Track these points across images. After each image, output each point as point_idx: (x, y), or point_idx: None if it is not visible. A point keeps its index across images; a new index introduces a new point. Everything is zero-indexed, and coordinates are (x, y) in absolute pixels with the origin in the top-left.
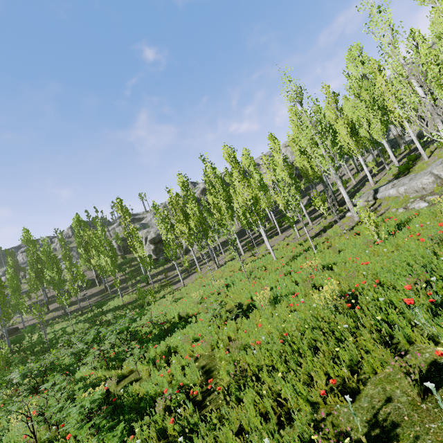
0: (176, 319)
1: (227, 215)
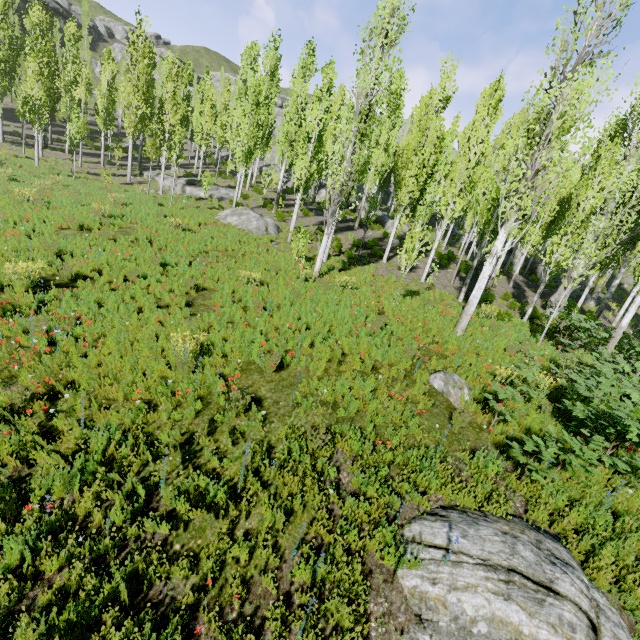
0: None
1: None
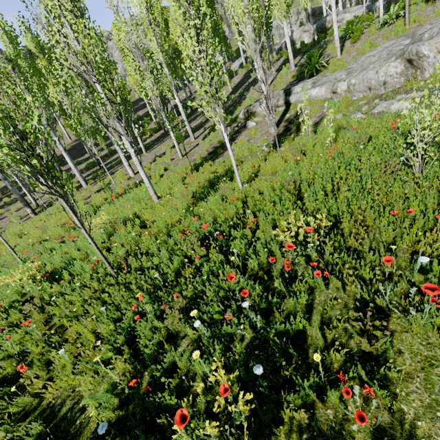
0: None
1: (37, 111)
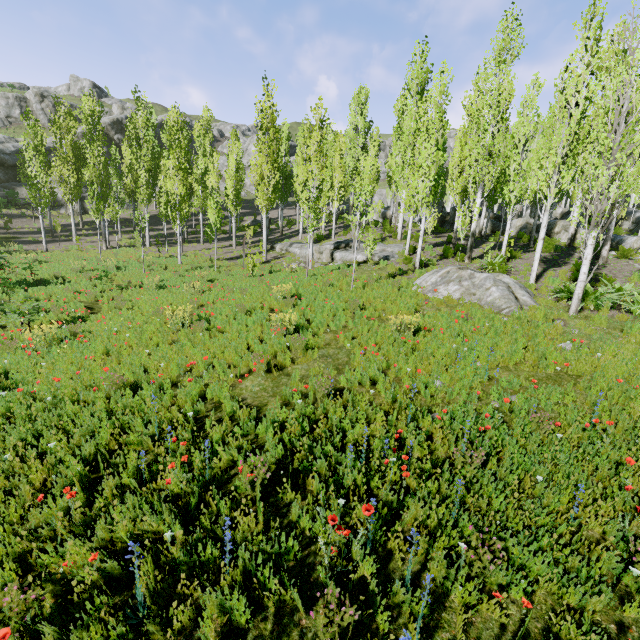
0: (46, 277)
1: (145, 191)
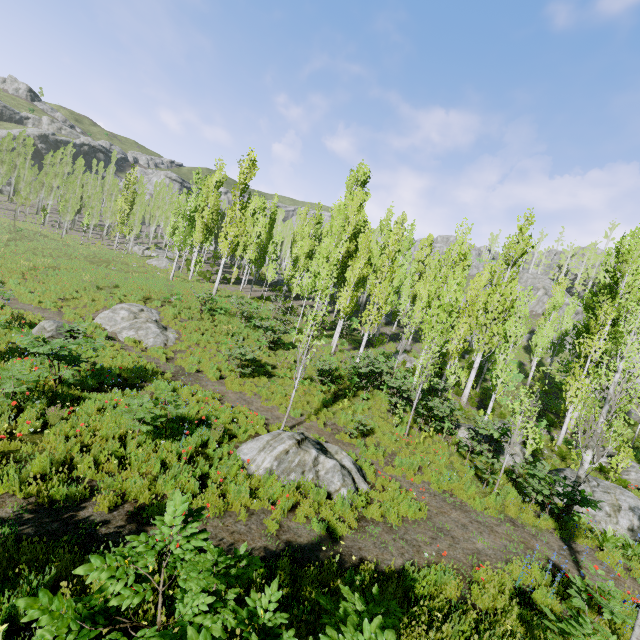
0: None
1: (52, 195)
